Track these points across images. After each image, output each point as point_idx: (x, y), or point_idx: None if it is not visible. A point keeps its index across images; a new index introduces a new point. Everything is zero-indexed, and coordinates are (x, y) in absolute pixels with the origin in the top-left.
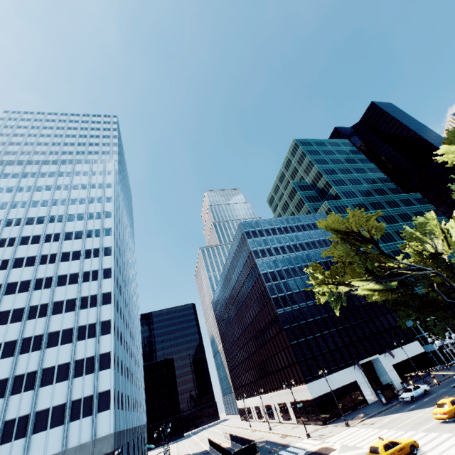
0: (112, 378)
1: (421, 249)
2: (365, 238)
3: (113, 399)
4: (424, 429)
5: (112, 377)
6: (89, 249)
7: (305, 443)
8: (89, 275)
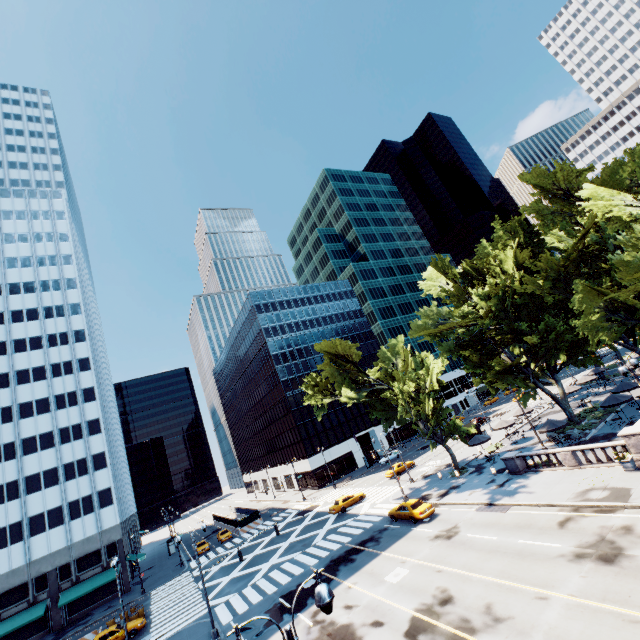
0: (111, 476)
1: (387, 367)
2: (349, 360)
3: (115, 495)
4: (377, 485)
5: (111, 476)
6: (52, 334)
7: (300, 505)
8: (61, 368)
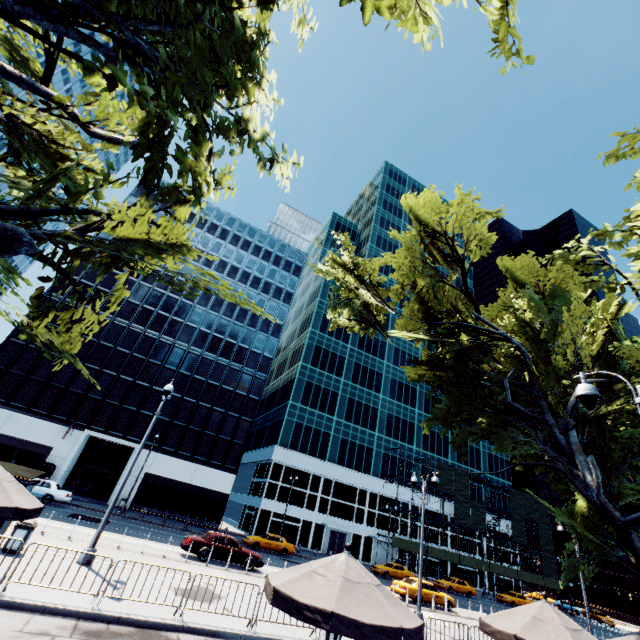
0: None
1: None
2: None
3: None
4: None
5: None
6: None
7: None
8: None
